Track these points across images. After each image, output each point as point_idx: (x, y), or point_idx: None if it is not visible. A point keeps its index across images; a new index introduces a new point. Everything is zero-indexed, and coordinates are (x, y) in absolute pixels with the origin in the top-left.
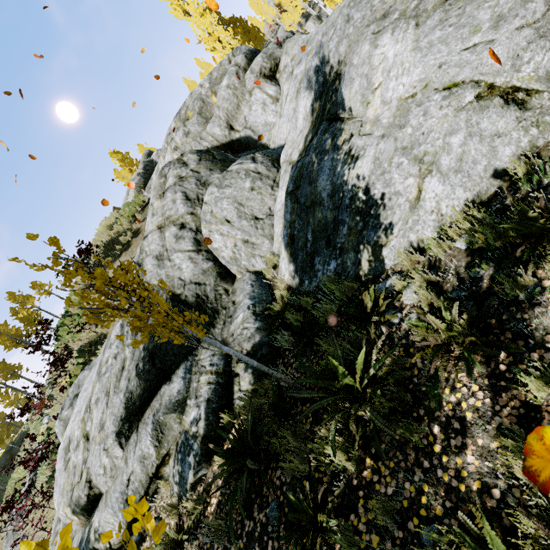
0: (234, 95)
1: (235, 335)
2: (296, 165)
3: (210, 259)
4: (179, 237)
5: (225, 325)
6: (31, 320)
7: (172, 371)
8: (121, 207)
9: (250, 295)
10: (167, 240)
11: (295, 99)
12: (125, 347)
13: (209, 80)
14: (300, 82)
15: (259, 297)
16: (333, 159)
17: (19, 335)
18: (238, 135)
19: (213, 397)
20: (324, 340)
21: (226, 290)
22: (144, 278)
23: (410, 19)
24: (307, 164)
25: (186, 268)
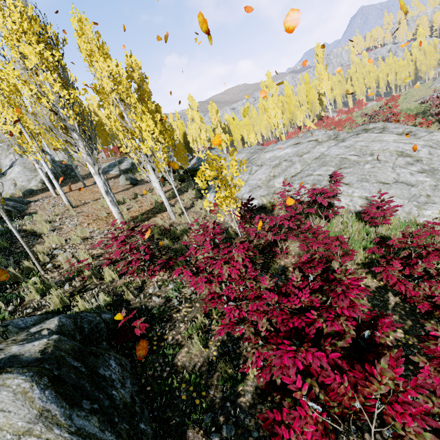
0: (1, 150)
1: None
2: None
3: None
4: None
5: None
6: None
7: None
8: None
9: None
10: None
11: None
12: None
13: None
14: None
15: None
16: None
17: None
18: None
19: None
20: None
21: None
22: None
23: (24, 167)
24: None
25: None
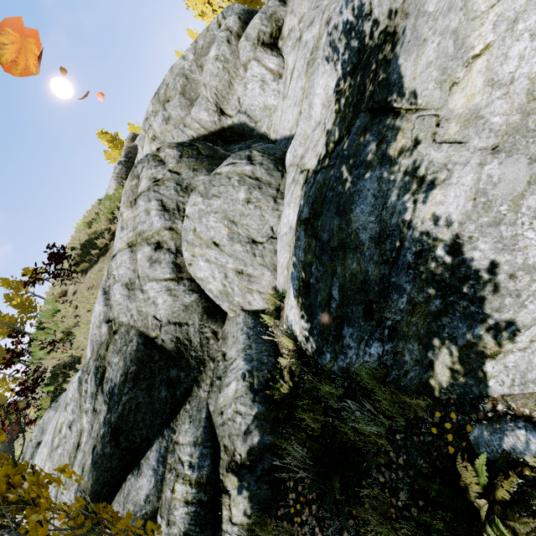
0: (224, 70)
1: (224, 416)
2: (314, 178)
3: (193, 291)
4: (153, 261)
5: (212, 388)
6: (25, 307)
7: (142, 451)
8: (101, 200)
9: (245, 353)
10: (138, 263)
11: (304, 74)
12: (83, 414)
13: (193, 50)
14: (312, 50)
15: (257, 359)
16: (380, 179)
17: (12, 323)
18: (230, 121)
19: (192, 528)
20: (374, 514)
21: (214, 332)
22: (111, 312)
23: None
24: (332, 180)
25: (163, 303)
